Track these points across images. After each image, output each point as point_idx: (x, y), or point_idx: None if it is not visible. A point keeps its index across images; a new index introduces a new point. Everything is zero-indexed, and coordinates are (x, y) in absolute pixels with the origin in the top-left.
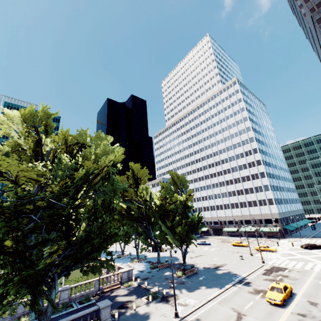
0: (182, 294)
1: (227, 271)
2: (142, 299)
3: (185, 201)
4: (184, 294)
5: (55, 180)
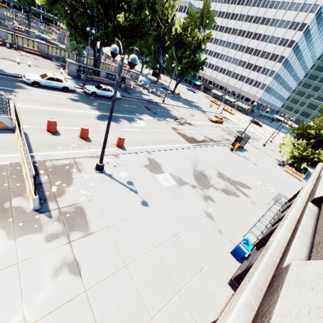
0: (168, 99)
1: (198, 105)
2: (145, 90)
3: (201, 41)
4: (169, 99)
5: None
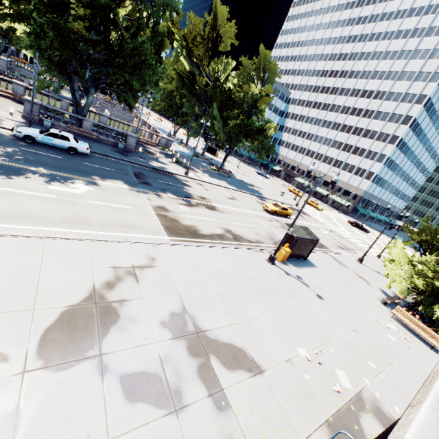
0: (203, 174)
1: (257, 190)
2: (168, 159)
3: (256, 98)
4: (204, 175)
5: None
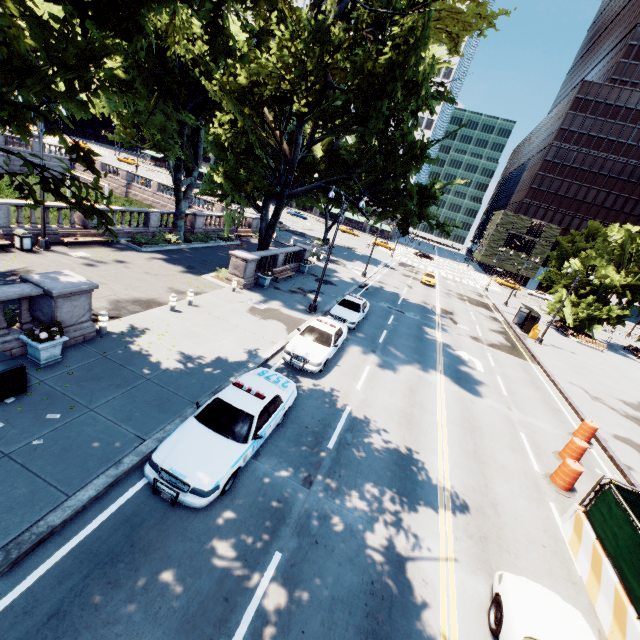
0: (345, 262)
1: (365, 254)
2: None
3: None
4: (346, 262)
5: None
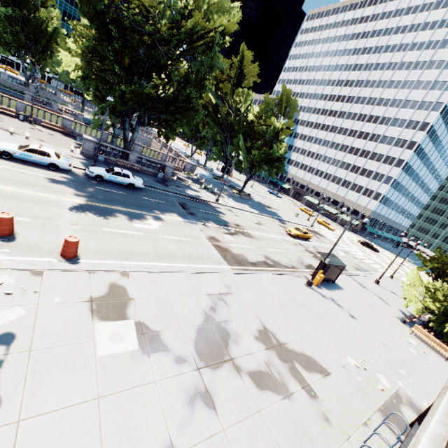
0: (229, 199)
1: (275, 212)
2: (197, 185)
3: (278, 130)
4: (230, 199)
5: (161, 19)
